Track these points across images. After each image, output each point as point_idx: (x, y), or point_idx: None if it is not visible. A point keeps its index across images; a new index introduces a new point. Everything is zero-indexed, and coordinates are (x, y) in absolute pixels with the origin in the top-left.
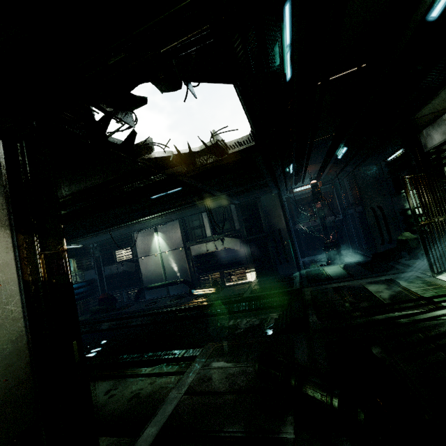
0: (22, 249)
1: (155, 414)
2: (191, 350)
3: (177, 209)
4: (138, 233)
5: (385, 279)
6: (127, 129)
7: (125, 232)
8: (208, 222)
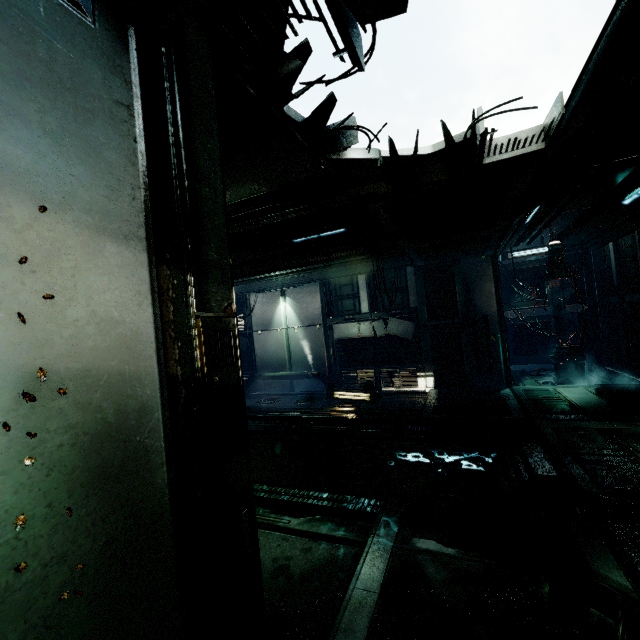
0: (166, 302)
1: (334, 628)
2: (359, 500)
3: (328, 264)
4: (257, 295)
5: None
6: (341, 77)
7: (238, 291)
8: (365, 291)
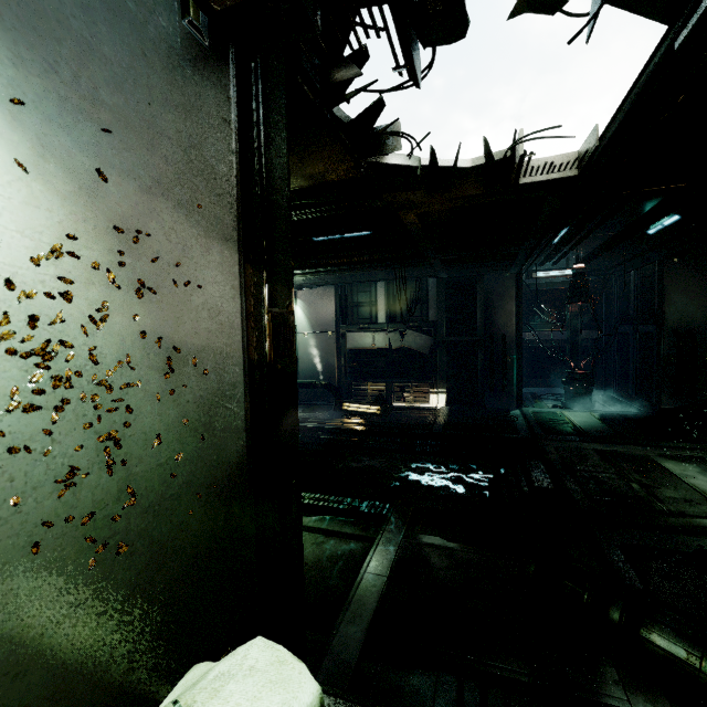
0: (249, 296)
1: (347, 601)
2: (369, 503)
3: (348, 267)
4: None
5: (690, 456)
6: (396, 89)
7: None
8: (384, 299)
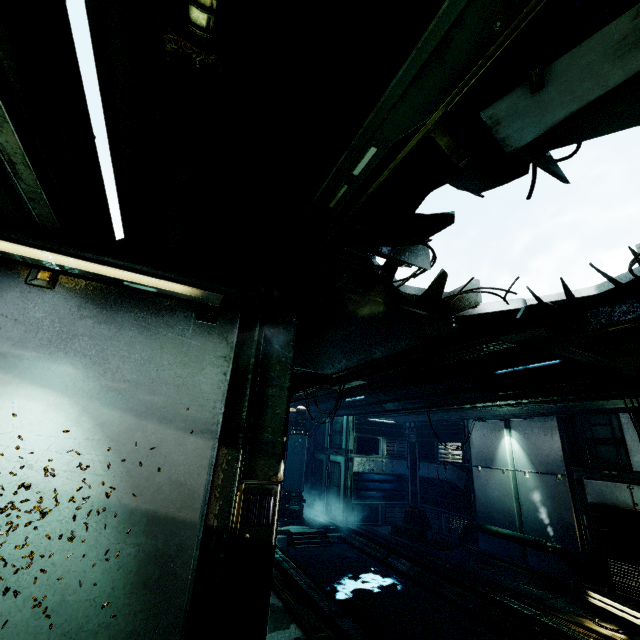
0: (219, 471)
1: None
2: None
3: (549, 398)
4: (473, 424)
5: None
6: (420, 273)
7: (453, 416)
8: (635, 437)
